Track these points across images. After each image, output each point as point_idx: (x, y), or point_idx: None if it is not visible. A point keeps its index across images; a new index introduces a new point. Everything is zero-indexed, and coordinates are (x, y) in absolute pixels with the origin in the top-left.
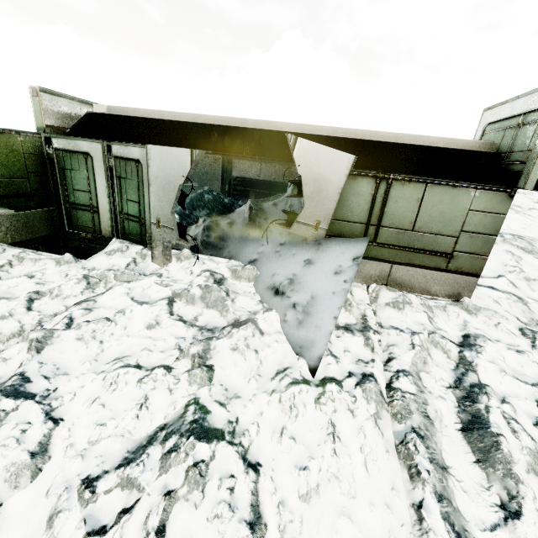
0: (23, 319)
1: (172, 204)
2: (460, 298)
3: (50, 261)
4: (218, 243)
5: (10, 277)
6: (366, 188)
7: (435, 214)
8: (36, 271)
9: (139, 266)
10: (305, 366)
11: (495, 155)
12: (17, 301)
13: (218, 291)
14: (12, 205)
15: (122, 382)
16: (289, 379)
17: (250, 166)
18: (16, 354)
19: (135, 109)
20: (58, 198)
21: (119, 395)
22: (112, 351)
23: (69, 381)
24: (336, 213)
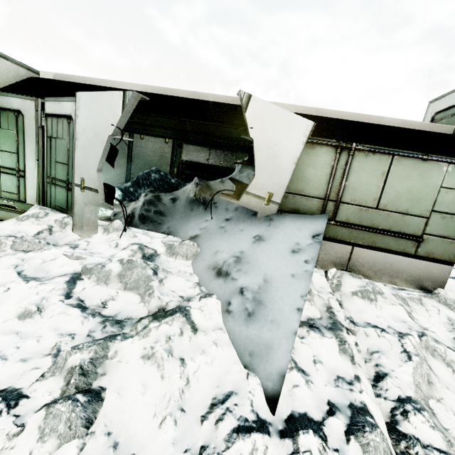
0: None
1: (99, 160)
2: (431, 290)
3: None
4: (158, 218)
5: None
6: (324, 158)
7: (403, 191)
8: None
9: (54, 236)
10: (259, 391)
11: None
12: None
13: (143, 267)
14: None
15: None
16: (233, 420)
17: (200, 151)
18: None
19: (83, 78)
20: None
21: None
22: None
23: None
24: (291, 185)
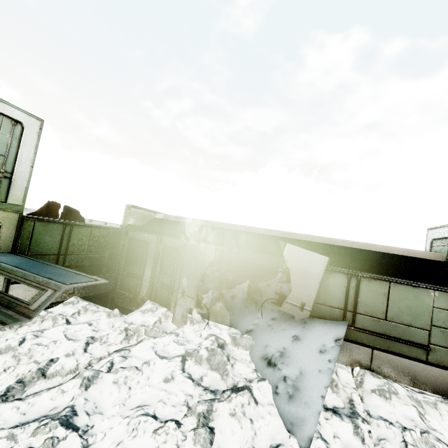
0: (80, 358)
1: (196, 281)
2: None
3: (103, 313)
4: (222, 311)
5: (76, 323)
6: (340, 281)
7: (403, 308)
8: (93, 320)
9: (163, 325)
10: (296, 446)
11: (445, 264)
12: (79, 343)
13: (221, 355)
14: (92, 271)
15: (141, 430)
16: None
17: (250, 254)
18: (71, 388)
19: (181, 217)
20: (119, 268)
21: (138, 442)
22: (136, 398)
23: (102, 420)
24: (317, 298)
